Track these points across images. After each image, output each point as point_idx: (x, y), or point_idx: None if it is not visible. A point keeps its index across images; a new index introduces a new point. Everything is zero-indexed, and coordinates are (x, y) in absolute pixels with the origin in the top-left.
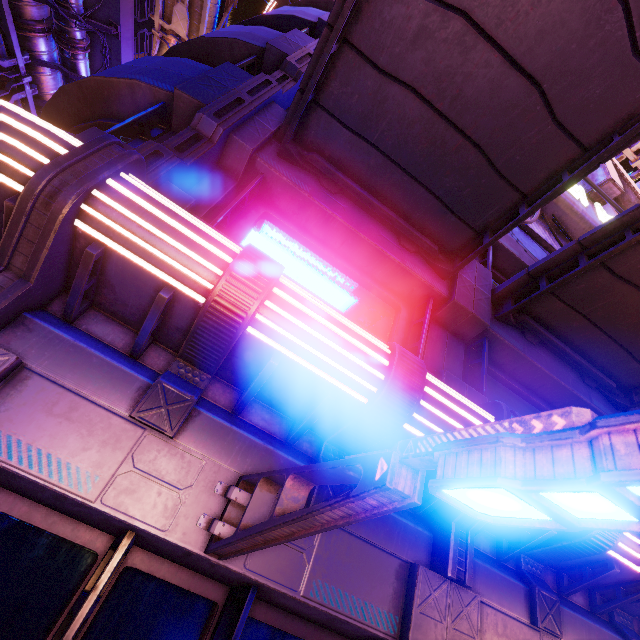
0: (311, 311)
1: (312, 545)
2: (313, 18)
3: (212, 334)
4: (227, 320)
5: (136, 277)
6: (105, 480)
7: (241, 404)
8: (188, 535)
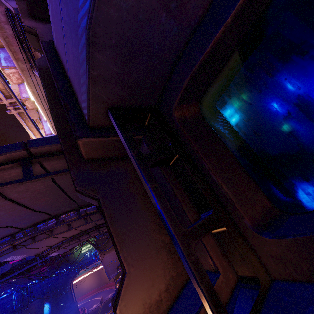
0: None
1: None
2: None
3: None
4: None
5: None
6: None
7: None
8: None
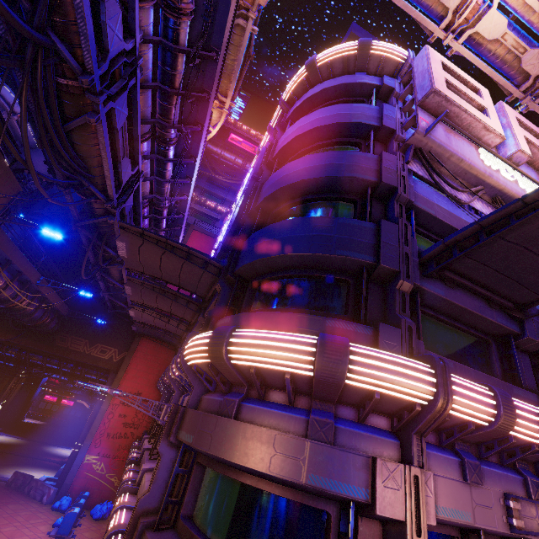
0: (526, 413)
1: (536, 515)
2: (374, 121)
3: (487, 435)
4: (500, 432)
5: (454, 419)
6: (472, 513)
7: (489, 456)
8: (503, 526)
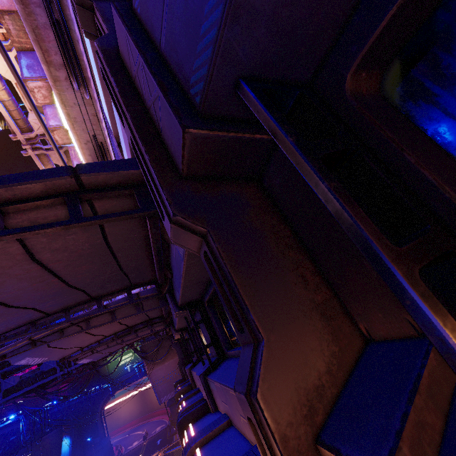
0: None
1: None
2: None
3: None
4: None
5: None
6: None
7: None
8: None
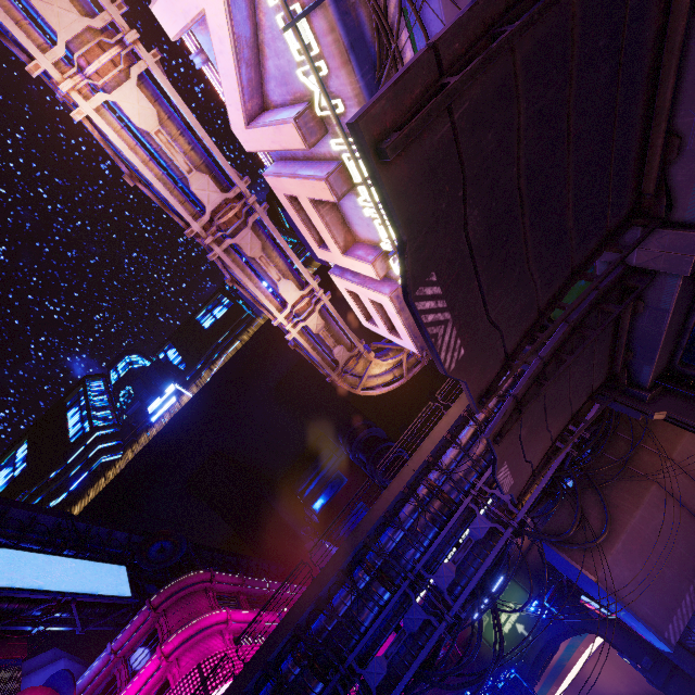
0: None
1: None
2: None
3: None
4: None
5: None
6: None
7: None
8: None
